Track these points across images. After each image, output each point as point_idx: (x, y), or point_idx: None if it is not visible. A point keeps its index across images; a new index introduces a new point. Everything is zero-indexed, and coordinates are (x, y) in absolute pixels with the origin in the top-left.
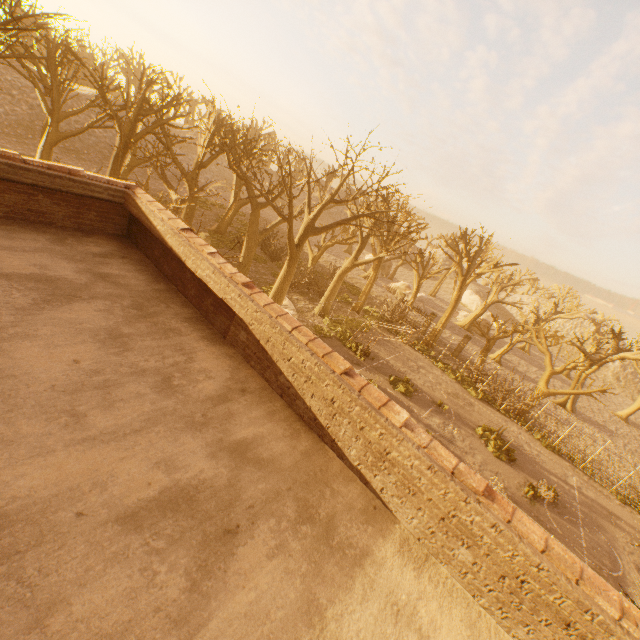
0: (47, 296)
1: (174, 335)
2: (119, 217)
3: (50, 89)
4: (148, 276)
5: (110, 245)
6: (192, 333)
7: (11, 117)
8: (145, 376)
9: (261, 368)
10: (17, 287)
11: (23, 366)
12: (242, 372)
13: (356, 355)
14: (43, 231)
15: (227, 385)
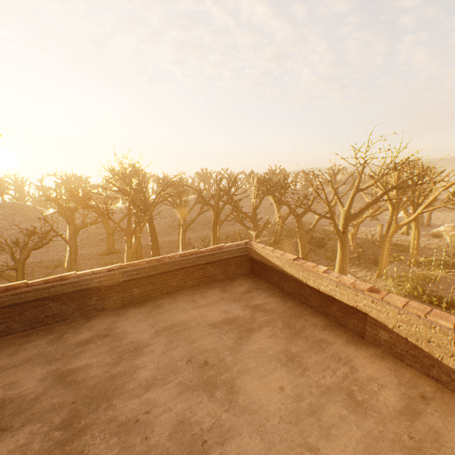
0: (238, 333)
1: (325, 345)
2: (244, 262)
3: (180, 206)
4: (278, 298)
5: (246, 282)
6: (336, 340)
7: (165, 225)
8: (332, 394)
9: (421, 366)
10: (222, 331)
11: (255, 400)
12: (404, 373)
13: (441, 308)
14: (214, 286)
15: (402, 392)
